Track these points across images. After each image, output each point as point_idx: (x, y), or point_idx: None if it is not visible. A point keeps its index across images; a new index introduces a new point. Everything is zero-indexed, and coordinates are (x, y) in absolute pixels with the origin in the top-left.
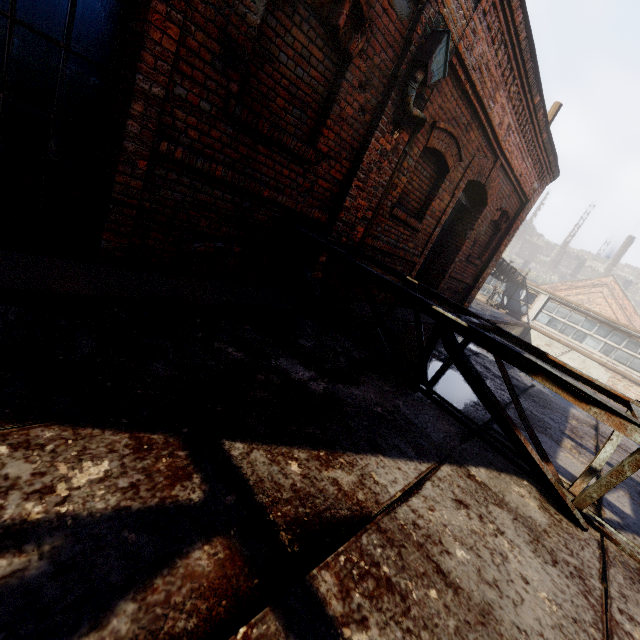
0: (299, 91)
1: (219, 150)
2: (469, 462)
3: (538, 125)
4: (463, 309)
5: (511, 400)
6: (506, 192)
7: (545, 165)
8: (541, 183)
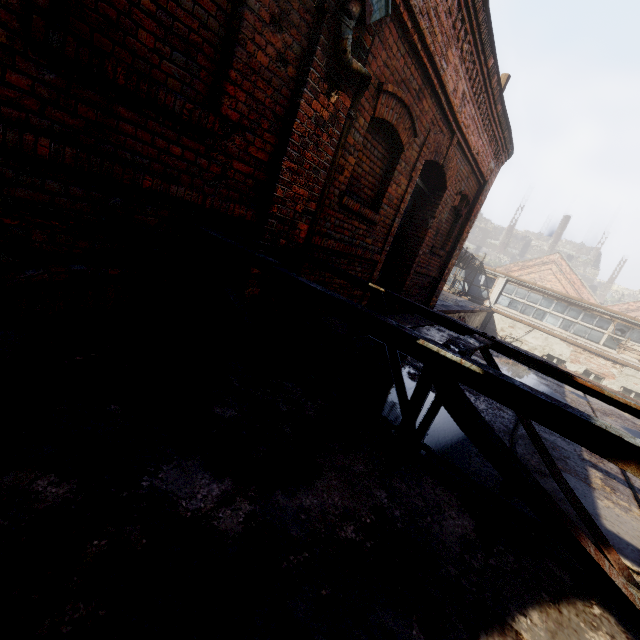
0: (177, 22)
1: (36, 111)
2: (511, 605)
3: (492, 95)
4: (449, 321)
5: (514, 423)
6: (464, 174)
7: (500, 142)
8: (497, 162)
